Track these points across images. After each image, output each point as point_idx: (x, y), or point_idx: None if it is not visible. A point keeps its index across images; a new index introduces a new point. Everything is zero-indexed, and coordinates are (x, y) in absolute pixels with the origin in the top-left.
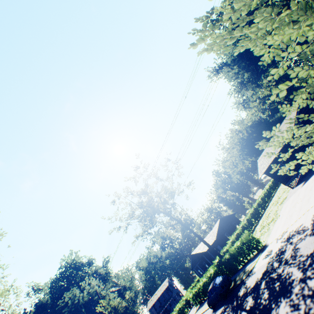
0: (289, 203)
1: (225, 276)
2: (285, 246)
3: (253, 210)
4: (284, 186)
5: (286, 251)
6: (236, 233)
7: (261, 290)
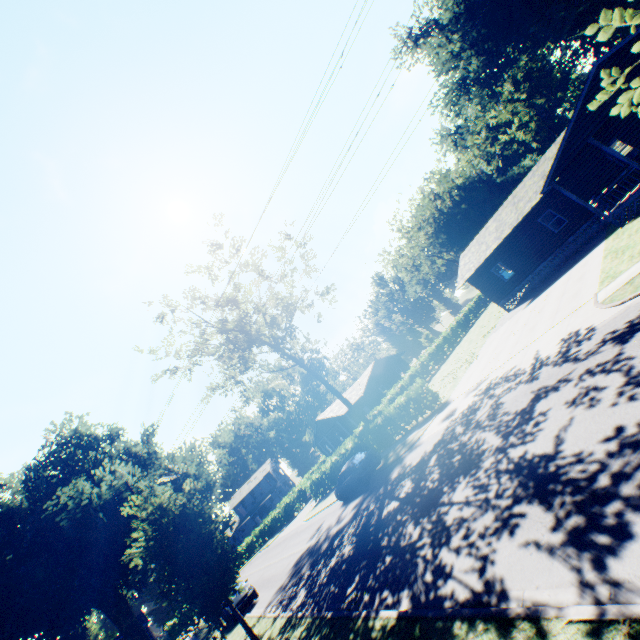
0: (499, 335)
1: (372, 451)
2: (481, 402)
3: (435, 348)
4: (495, 308)
5: (481, 410)
6: (399, 386)
7: (428, 468)
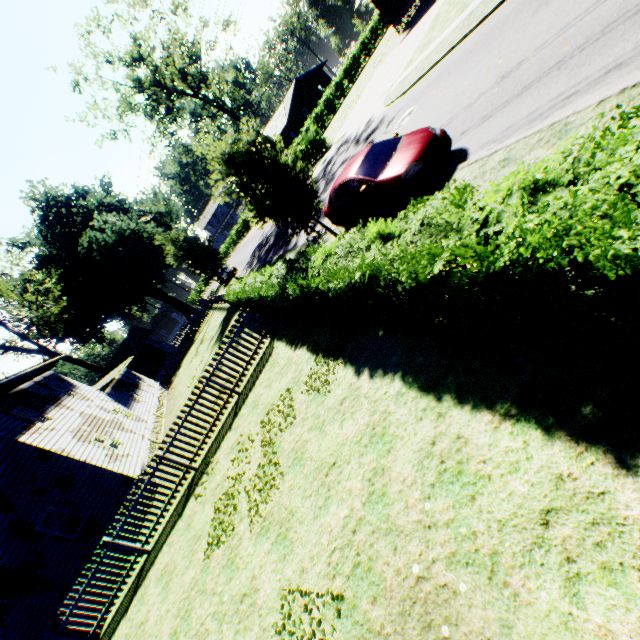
0: (377, 76)
1: None
2: (334, 157)
3: (352, 61)
4: None
5: (331, 164)
6: (315, 115)
7: None
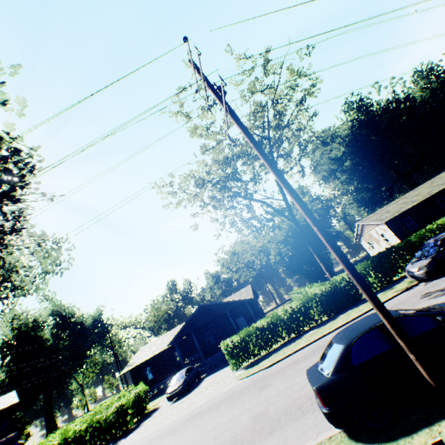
0: None
1: None
2: None
3: None
4: None
5: None
6: None
7: None
